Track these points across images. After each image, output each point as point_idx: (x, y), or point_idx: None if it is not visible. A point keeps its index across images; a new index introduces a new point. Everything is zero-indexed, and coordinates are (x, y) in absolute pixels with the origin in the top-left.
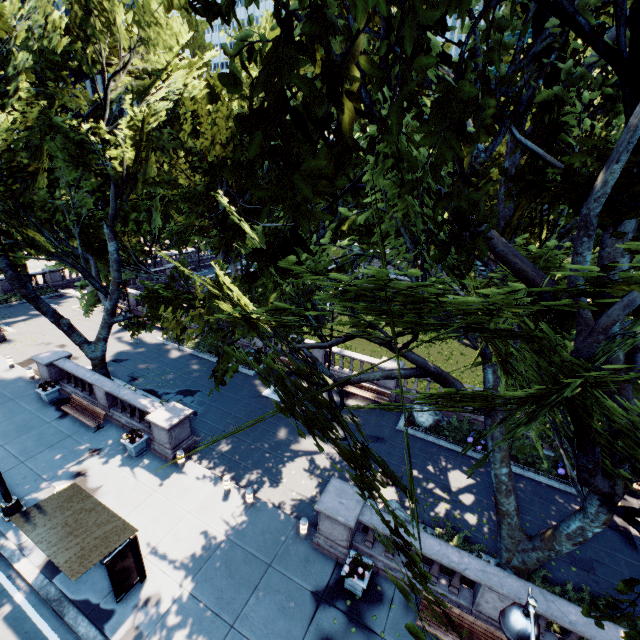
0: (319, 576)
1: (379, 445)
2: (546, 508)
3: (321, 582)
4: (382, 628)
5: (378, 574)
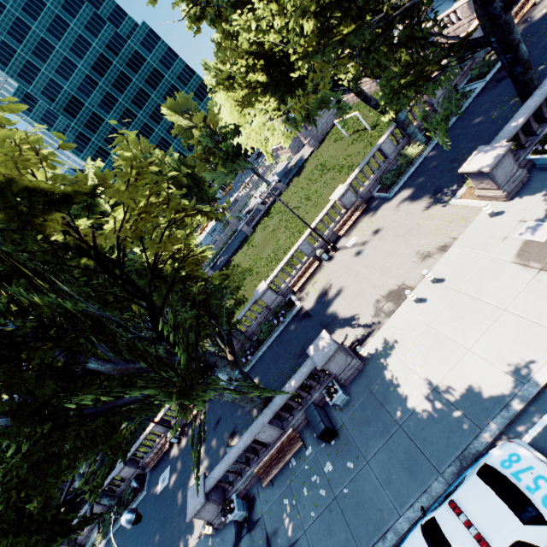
0: (231, 536)
1: (220, 424)
2: (283, 346)
3: (233, 537)
4: (261, 511)
5: (249, 490)
